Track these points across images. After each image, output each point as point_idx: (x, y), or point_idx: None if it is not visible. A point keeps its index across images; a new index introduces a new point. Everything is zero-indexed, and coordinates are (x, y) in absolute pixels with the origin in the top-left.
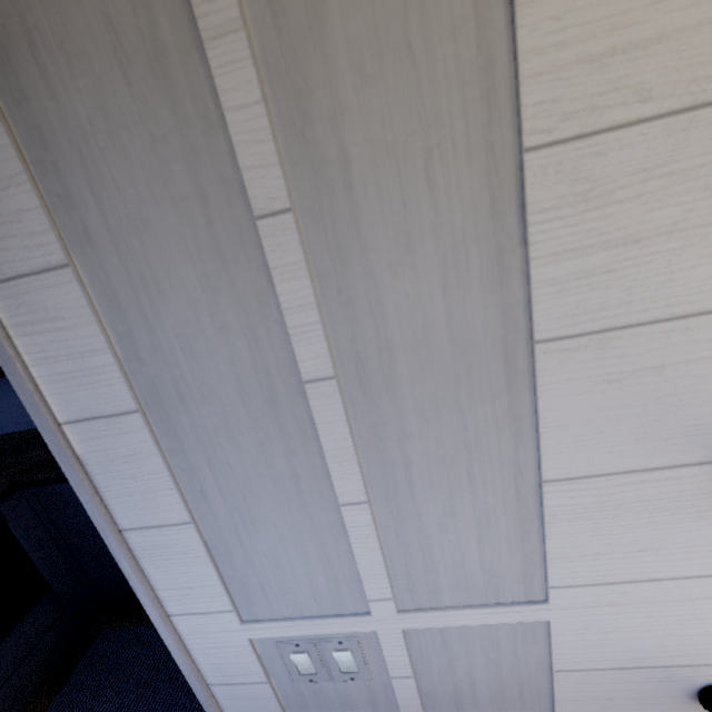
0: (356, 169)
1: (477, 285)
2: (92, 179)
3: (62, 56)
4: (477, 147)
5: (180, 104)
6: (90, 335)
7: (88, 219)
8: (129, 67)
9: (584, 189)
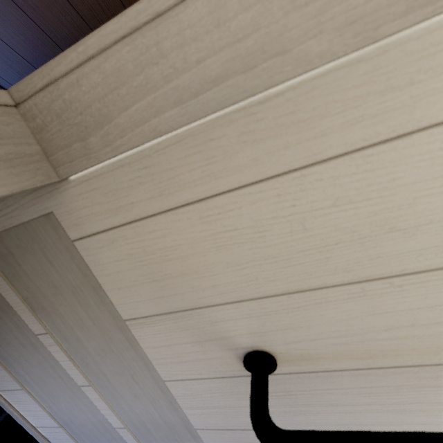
0: (109, 376)
1: (167, 409)
2: (24, 369)
3: (5, 342)
4: (148, 376)
5: (45, 356)
6: (36, 406)
7: (26, 378)
8: (26, 346)
9: (191, 392)
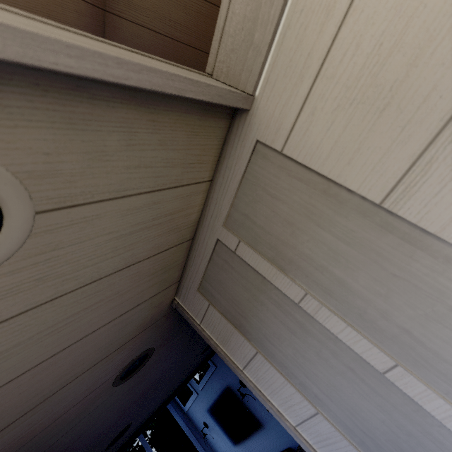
0: (416, 333)
1: None
2: (306, 374)
3: (275, 338)
4: None
5: (318, 337)
6: (345, 445)
7: (313, 390)
8: (295, 333)
9: None
